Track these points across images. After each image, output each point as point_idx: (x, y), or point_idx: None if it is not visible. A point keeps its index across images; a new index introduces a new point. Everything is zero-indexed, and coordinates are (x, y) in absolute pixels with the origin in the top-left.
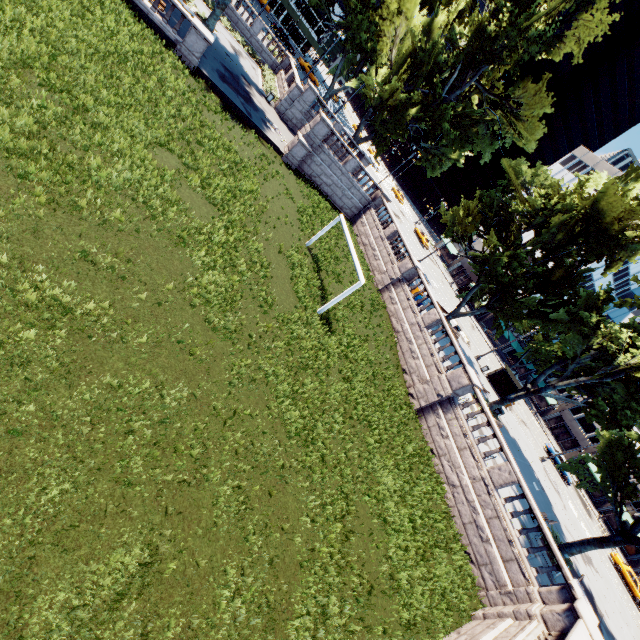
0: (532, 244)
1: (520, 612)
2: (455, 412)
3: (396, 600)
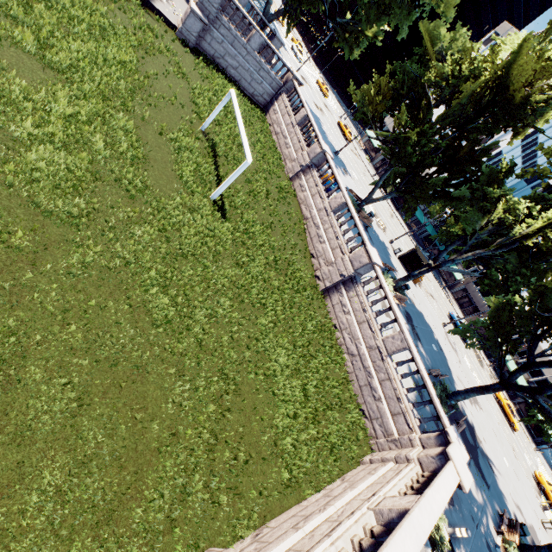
0: (440, 118)
1: (400, 457)
2: (356, 290)
3: (278, 463)
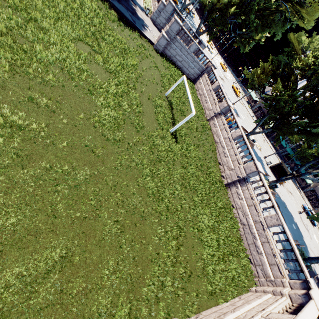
0: (304, 87)
1: (276, 291)
2: (247, 186)
3: (205, 280)
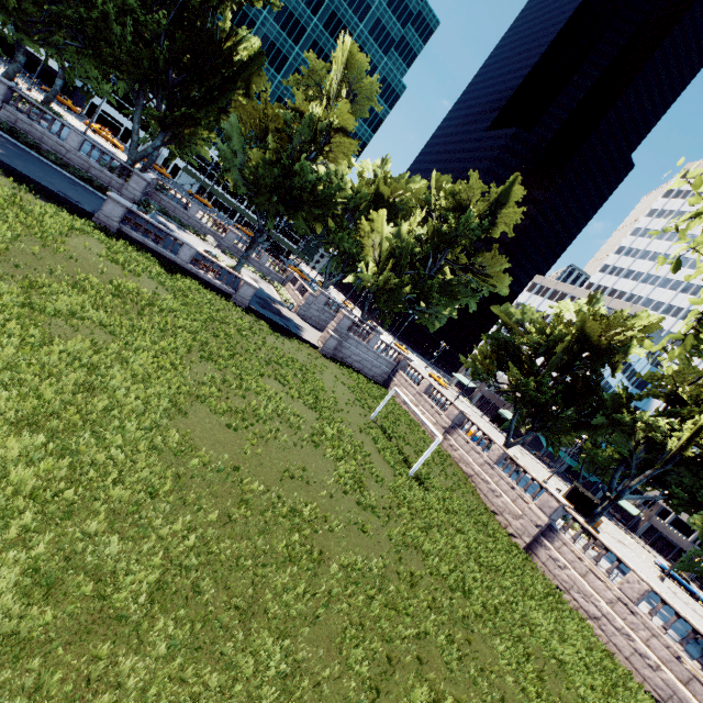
0: (547, 368)
1: None
2: (560, 538)
3: None
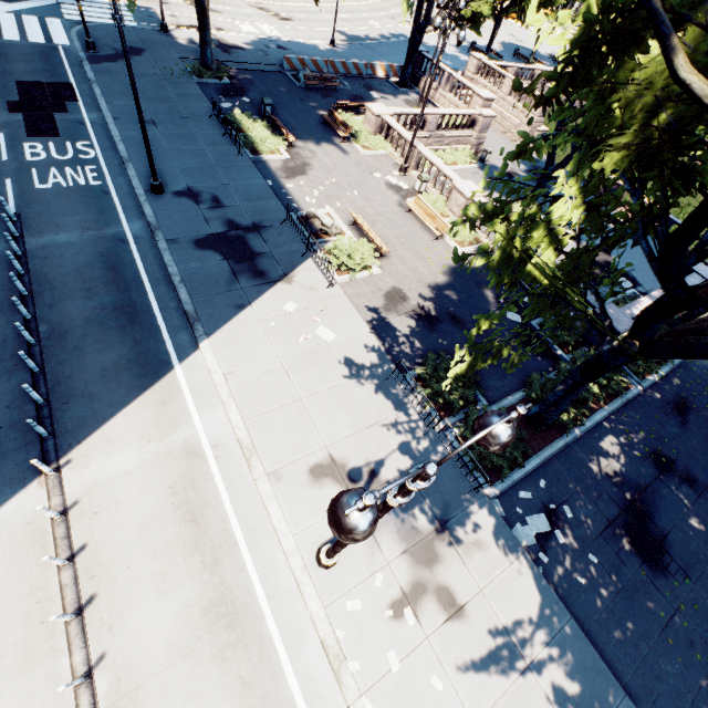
0: None
1: None
2: None
3: None
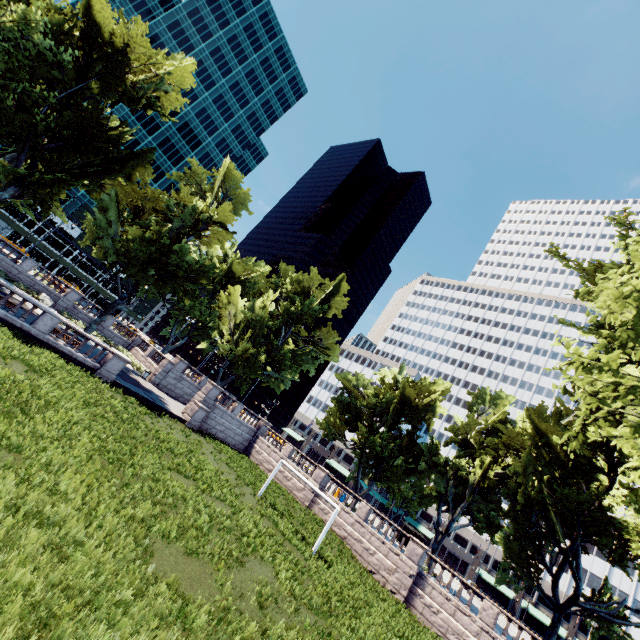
0: (385, 426)
1: None
2: (429, 583)
3: None
